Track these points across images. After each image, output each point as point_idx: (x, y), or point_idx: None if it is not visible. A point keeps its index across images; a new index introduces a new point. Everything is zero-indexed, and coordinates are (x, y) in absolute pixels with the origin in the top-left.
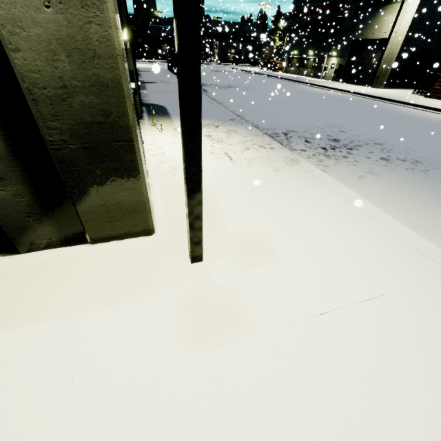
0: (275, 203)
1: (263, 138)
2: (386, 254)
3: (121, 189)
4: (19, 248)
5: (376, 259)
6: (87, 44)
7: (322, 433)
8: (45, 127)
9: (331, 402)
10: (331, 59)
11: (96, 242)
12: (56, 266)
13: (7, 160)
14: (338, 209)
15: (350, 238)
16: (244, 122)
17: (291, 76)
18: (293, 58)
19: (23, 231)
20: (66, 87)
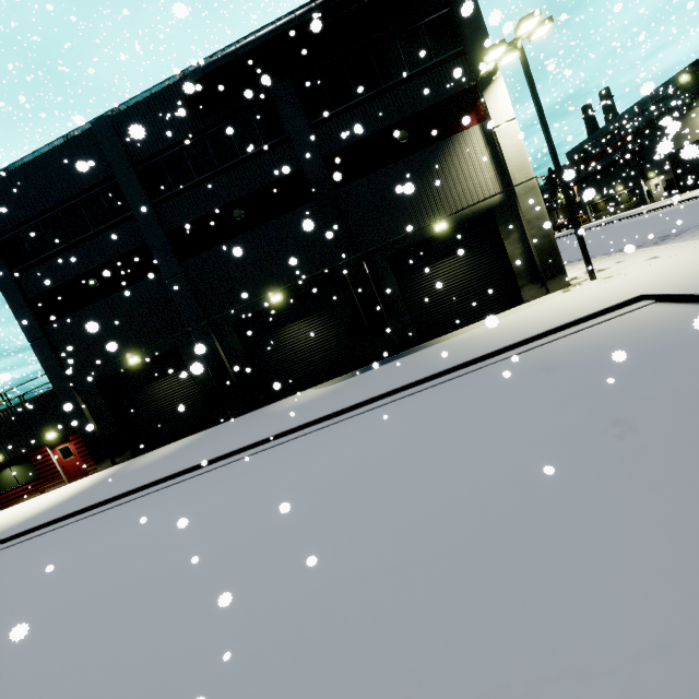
0: (621, 263)
1: (601, 257)
2: (680, 249)
3: (557, 269)
4: (525, 303)
5: (675, 252)
6: (547, 234)
7: (648, 271)
8: (538, 256)
9: (651, 269)
10: (650, 182)
11: (551, 292)
12: (544, 297)
13: (525, 271)
14: (658, 251)
15: (663, 253)
16: (580, 259)
17: (605, 220)
18: (598, 204)
19: (527, 295)
20: (543, 245)
